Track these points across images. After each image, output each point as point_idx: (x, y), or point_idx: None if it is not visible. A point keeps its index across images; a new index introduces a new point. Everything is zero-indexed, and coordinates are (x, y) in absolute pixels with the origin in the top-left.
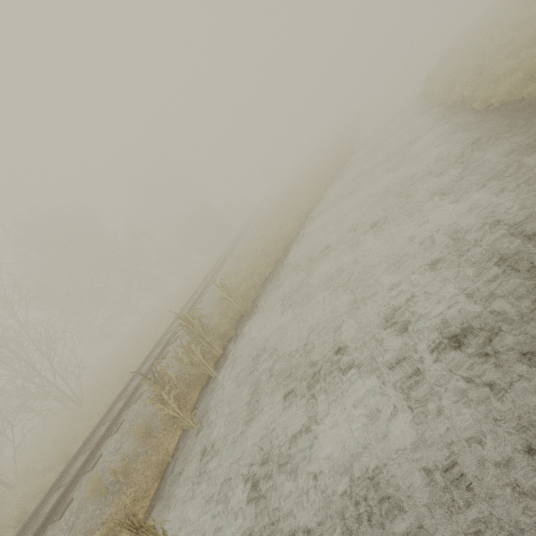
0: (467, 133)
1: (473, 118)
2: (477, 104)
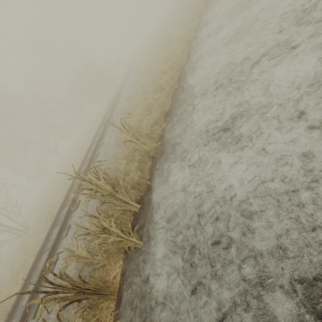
0: None
1: None
2: None
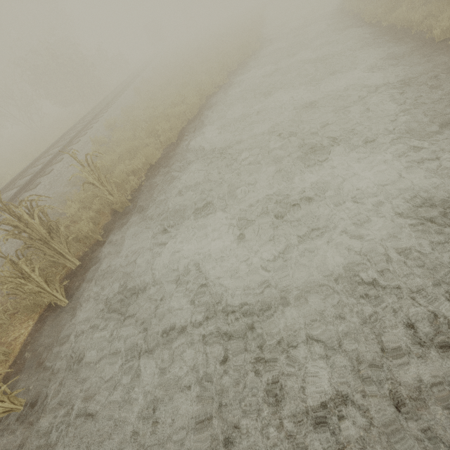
0: (424, 62)
1: (427, 48)
2: (437, 32)
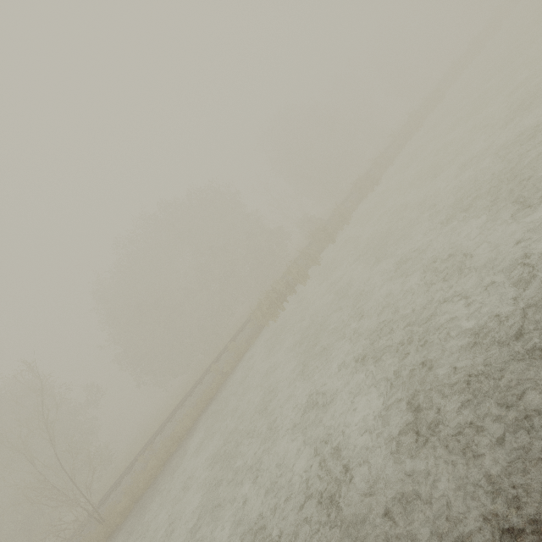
0: None
1: None
2: None
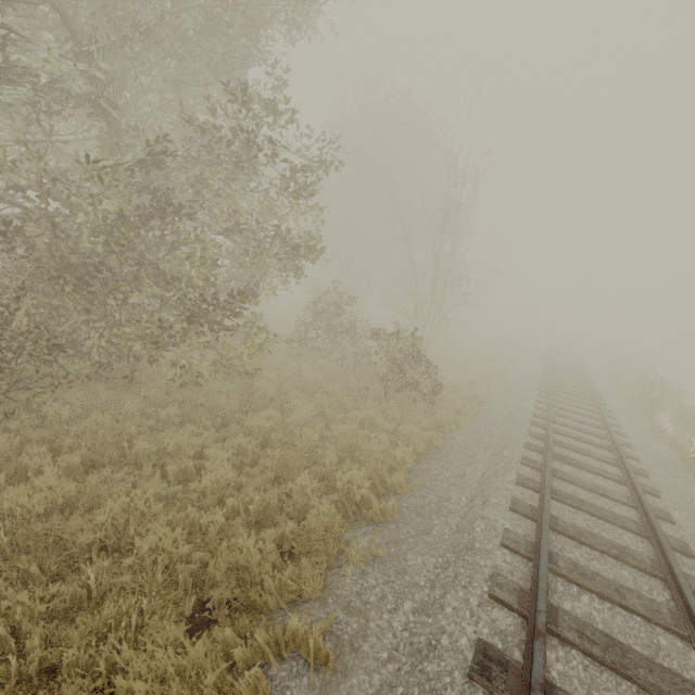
0: None
1: None
2: None
